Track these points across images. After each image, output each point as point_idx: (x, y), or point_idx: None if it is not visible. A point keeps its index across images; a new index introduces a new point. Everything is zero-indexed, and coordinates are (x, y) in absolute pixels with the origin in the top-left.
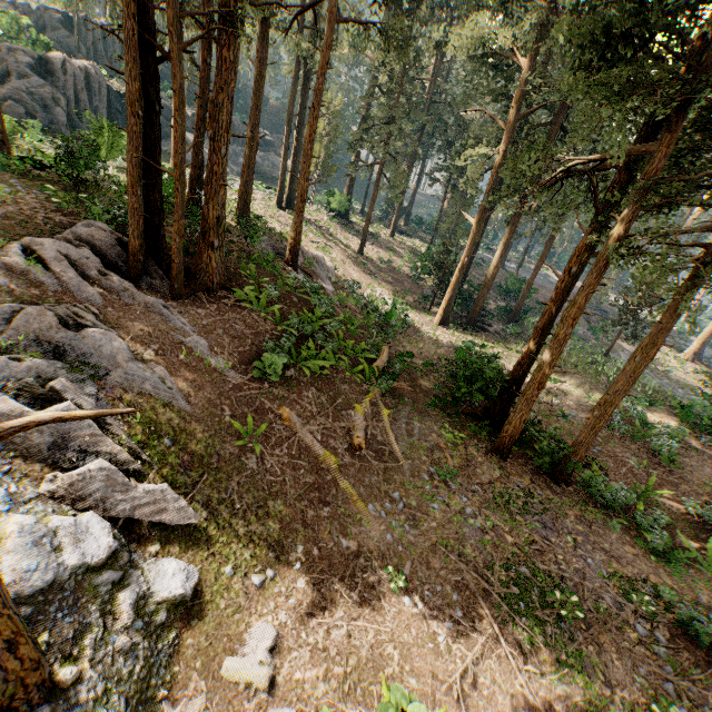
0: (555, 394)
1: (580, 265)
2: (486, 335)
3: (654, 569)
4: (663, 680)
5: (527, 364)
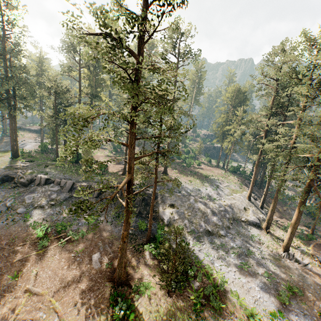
0: None
1: None
2: None
3: None
4: None
5: None
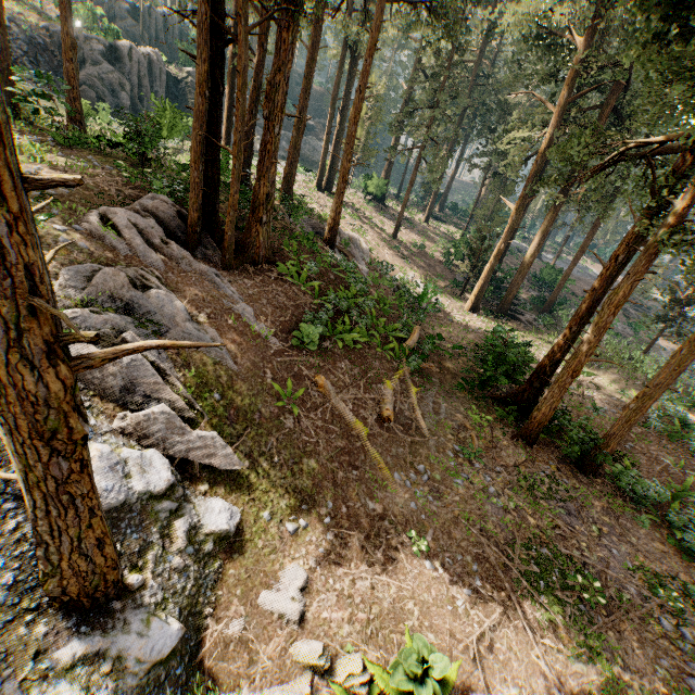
0: (587, 387)
1: (627, 253)
2: (517, 324)
3: (684, 568)
4: (686, 675)
5: (562, 352)
